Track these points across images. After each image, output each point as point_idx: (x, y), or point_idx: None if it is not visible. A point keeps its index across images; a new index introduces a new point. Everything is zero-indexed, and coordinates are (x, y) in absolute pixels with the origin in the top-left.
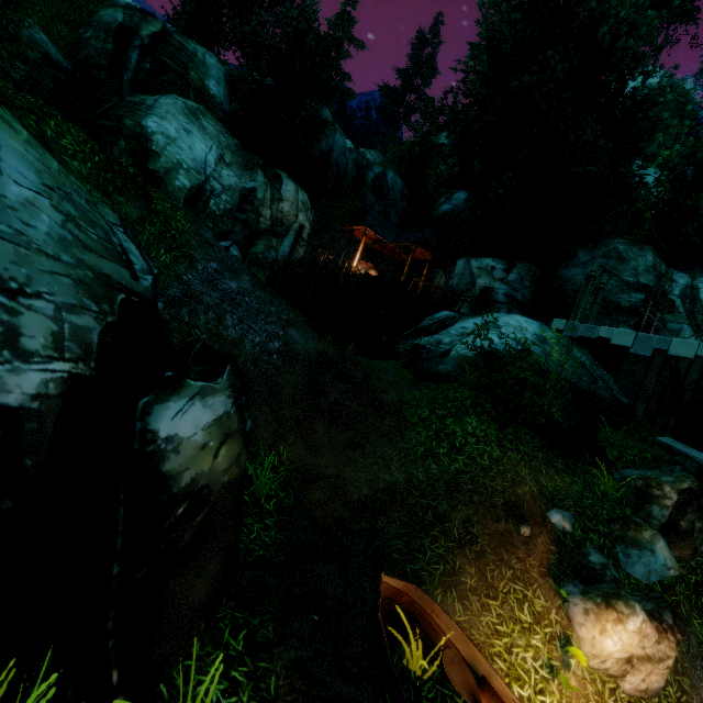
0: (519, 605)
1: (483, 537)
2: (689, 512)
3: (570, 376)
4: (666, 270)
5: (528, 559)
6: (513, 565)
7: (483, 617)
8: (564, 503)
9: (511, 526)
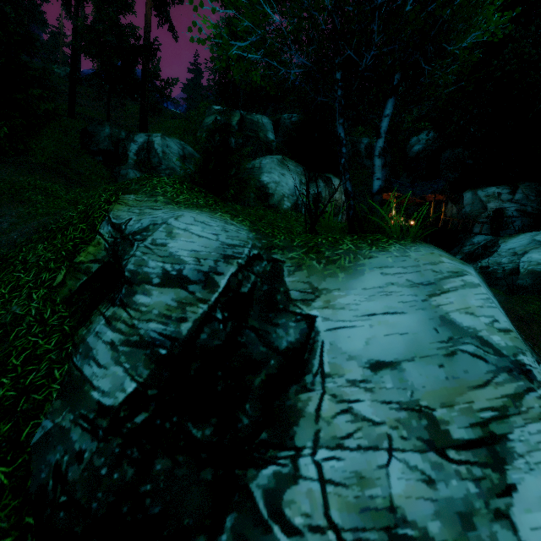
0: None
1: None
2: None
3: None
4: None
5: None
6: None
7: None
8: None
9: None
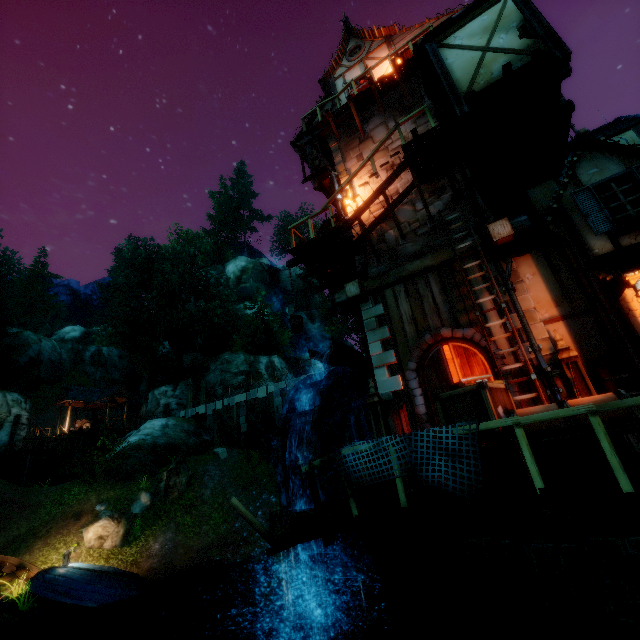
0: (59, 543)
1: (55, 530)
2: (173, 477)
3: (175, 440)
4: (254, 359)
5: (74, 527)
6: (64, 532)
7: (39, 554)
8: (109, 501)
9: (72, 520)
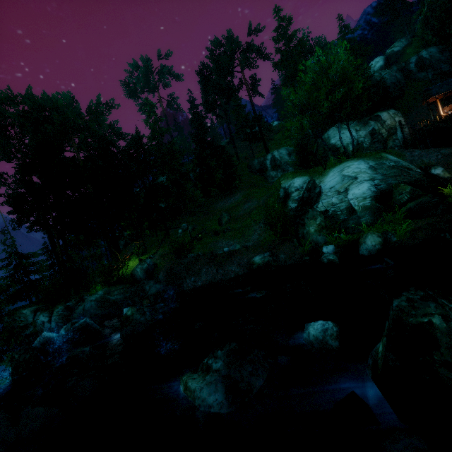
0: None
1: None
2: None
3: None
4: None
5: None
6: None
7: None
8: None
9: None
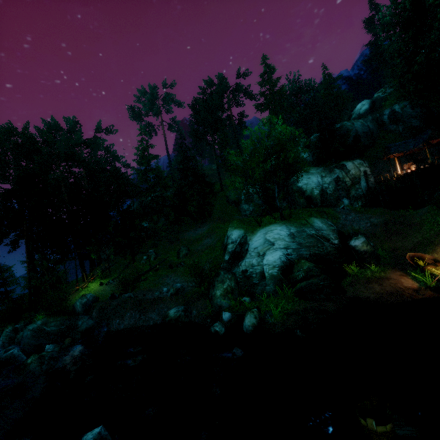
0: None
1: None
2: None
3: None
4: None
5: None
6: None
7: None
8: None
9: None
